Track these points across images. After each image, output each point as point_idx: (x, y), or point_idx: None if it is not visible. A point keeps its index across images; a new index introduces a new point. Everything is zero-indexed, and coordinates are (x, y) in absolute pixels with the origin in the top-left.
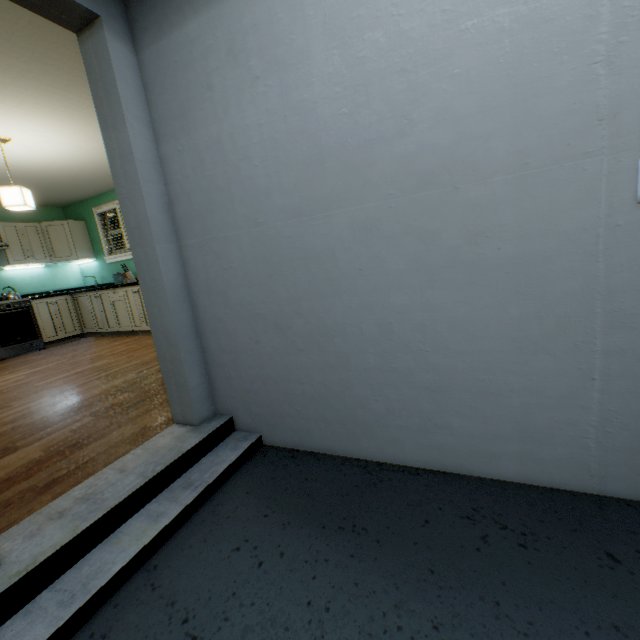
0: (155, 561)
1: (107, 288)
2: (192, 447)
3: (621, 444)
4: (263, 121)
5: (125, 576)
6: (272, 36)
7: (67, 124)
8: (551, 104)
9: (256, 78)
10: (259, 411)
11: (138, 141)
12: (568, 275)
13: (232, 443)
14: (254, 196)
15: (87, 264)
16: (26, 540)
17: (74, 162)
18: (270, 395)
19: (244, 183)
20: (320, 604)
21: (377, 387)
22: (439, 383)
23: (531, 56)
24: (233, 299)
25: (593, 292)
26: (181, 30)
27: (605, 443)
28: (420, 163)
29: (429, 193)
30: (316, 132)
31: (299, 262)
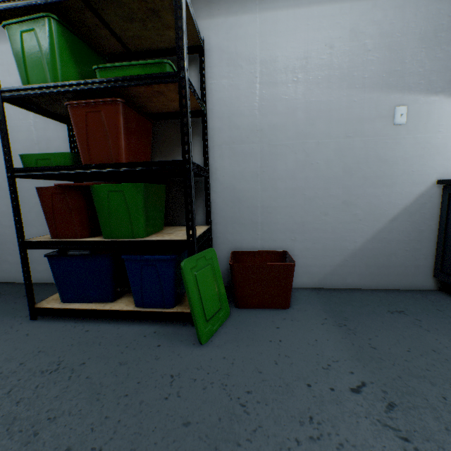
0: None
1: None
2: None
3: None
4: None
5: None
6: None
7: None
8: (22, 135)
9: None
10: None
11: None
12: (36, 196)
13: None
14: None
15: None
16: None
17: None
18: None
19: None
20: None
21: None
22: (2, 240)
23: (15, 118)
24: None
25: None
26: None
27: None
28: None
29: None
30: None
31: None
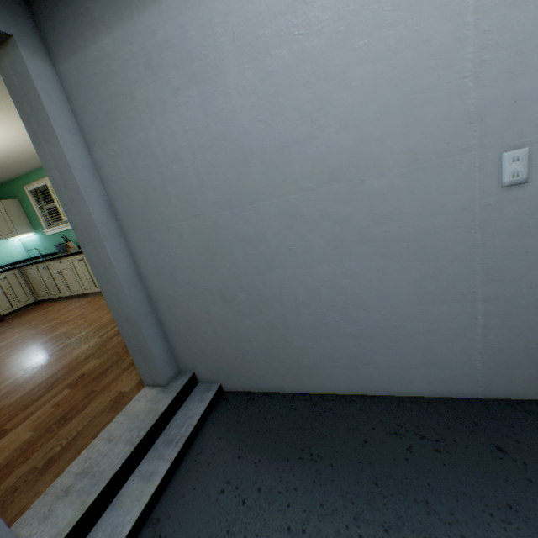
0: (156, 514)
1: (52, 259)
2: (166, 408)
3: (499, 362)
4: (188, 128)
5: (135, 534)
6: (186, 51)
7: None
8: (433, 111)
9: (176, 89)
10: (217, 366)
11: (71, 151)
12: (454, 244)
13: (198, 395)
14: (188, 193)
15: (28, 238)
16: (42, 523)
17: None
18: (224, 353)
19: (178, 182)
20: (297, 528)
21: (313, 339)
22: (362, 331)
23: (414, 71)
24: (181, 279)
25: (473, 255)
26: (96, 44)
27: (488, 362)
28: (330, 161)
29: (340, 185)
30: (238, 137)
31: (236, 246)
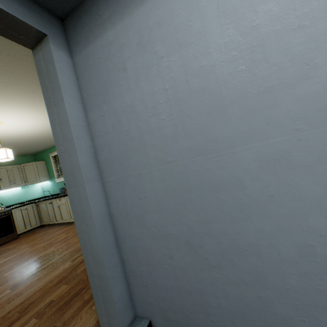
0: None
1: (55, 197)
2: None
3: None
4: (168, 86)
5: None
6: (172, 26)
7: (34, 111)
8: None
9: (160, 57)
10: (175, 318)
11: (72, 112)
12: None
13: None
14: (162, 141)
15: (45, 184)
16: None
17: (39, 131)
18: (185, 304)
19: (154, 133)
20: None
21: (302, 307)
22: None
23: None
24: (147, 221)
25: None
26: (102, 37)
27: None
28: None
29: None
30: (216, 87)
31: (207, 191)
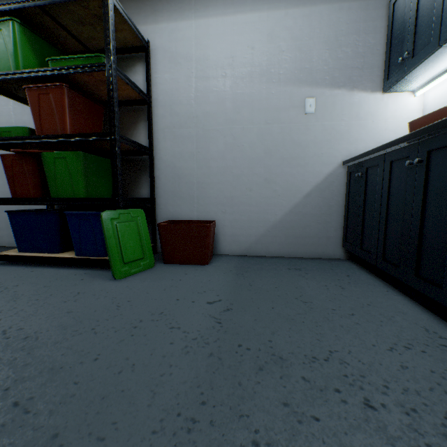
0: None
1: None
2: None
3: None
4: None
5: None
6: None
7: None
8: (4, 119)
9: None
10: None
11: None
12: None
13: None
14: None
15: None
16: None
17: None
18: None
19: None
20: None
21: None
22: None
23: None
24: None
25: None
26: None
27: None
28: None
29: None
30: None
31: None
